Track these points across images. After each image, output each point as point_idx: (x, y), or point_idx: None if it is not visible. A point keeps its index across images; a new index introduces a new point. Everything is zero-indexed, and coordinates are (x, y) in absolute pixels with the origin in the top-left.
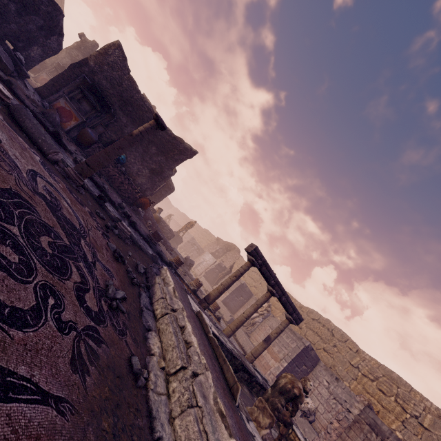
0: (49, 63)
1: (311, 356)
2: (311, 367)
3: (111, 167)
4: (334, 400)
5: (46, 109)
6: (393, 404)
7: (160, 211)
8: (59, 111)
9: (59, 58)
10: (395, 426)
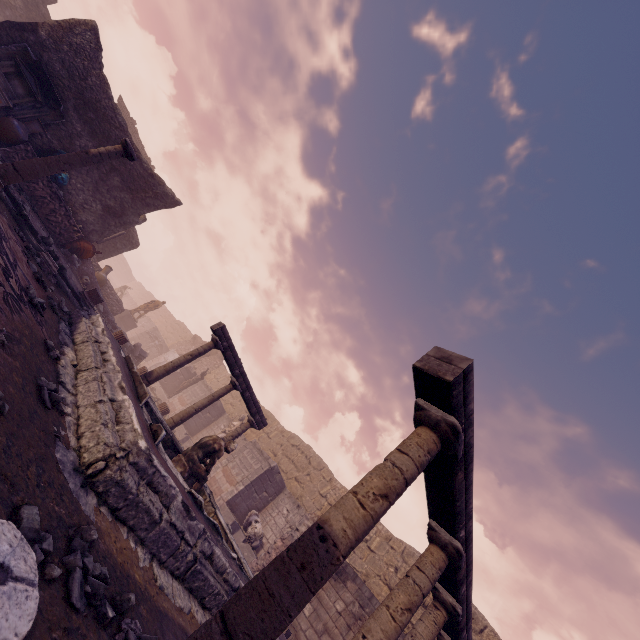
0: None
1: (275, 481)
2: (273, 495)
3: (42, 185)
4: (289, 529)
5: None
6: None
7: (109, 270)
8: None
9: None
10: None
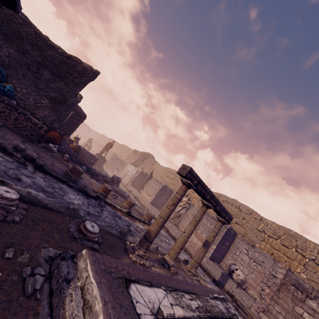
0: None
1: (231, 234)
2: (231, 241)
3: None
4: (254, 263)
5: None
6: (295, 254)
7: (77, 140)
8: None
9: None
10: (299, 269)
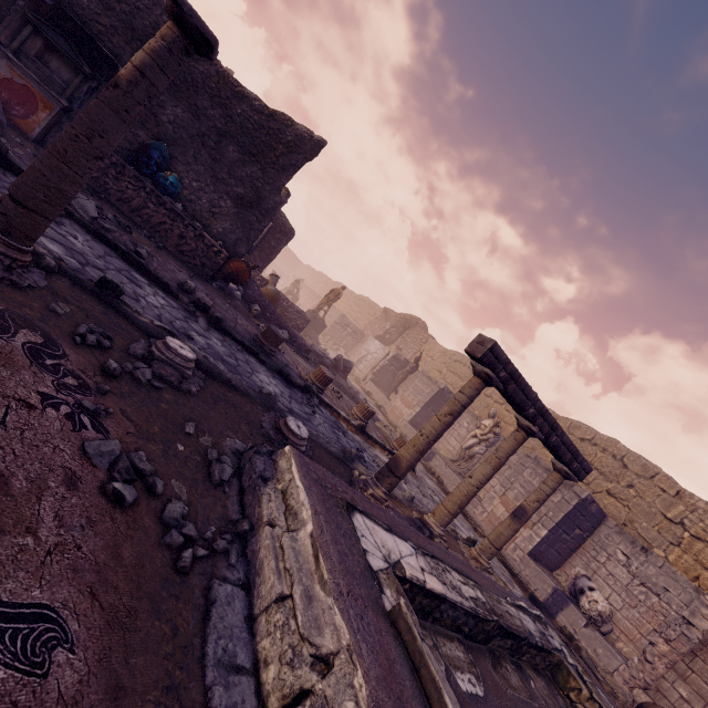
0: None
1: (590, 513)
2: (589, 530)
3: (152, 207)
4: (642, 587)
5: None
6: None
7: (275, 280)
8: (3, 91)
9: None
10: None
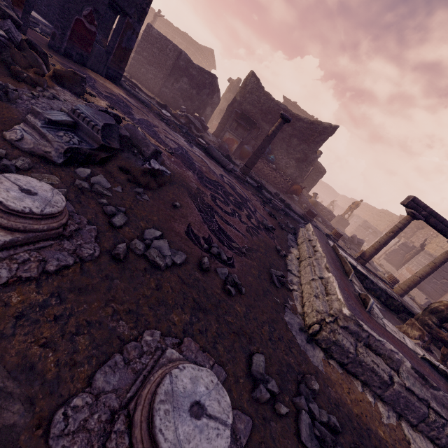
0: (215, 112)
1: None
2: None
3: (265, 168)
4: None
5: (220, 144)
6: None
7: (315, 195)
8: (226, 141)
9: (220, 105)
10: None
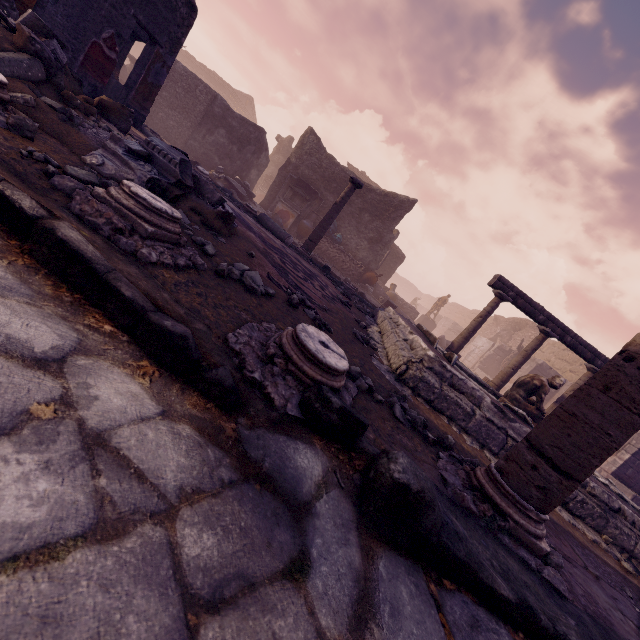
0: (260, 179)
1: None
2: None
3: (331, 249)
4: None
5: (271, 217)
6: None
7: (394, 287)
8: (279, 215)
9: (266, 170)
10: None
